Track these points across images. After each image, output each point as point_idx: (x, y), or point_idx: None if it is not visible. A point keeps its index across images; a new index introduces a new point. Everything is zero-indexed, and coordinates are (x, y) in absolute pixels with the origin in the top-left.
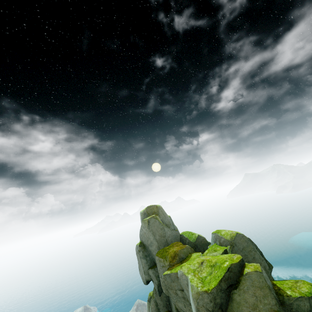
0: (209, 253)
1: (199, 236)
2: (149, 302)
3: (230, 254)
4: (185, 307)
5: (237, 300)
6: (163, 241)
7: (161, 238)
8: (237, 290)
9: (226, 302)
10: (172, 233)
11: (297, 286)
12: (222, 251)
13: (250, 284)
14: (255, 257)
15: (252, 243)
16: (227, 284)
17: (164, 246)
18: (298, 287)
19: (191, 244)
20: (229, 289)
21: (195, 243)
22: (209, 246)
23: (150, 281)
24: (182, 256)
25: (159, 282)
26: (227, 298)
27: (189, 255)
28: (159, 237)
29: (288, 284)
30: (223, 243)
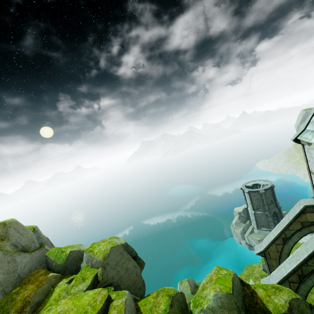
0: (75, 287)
1: (72, 252)
2: None
3: (96, 291)
4: None
5: None
6: (12, 279)
7: (8, 276)
8: None
9: None
10: (33, 257)
11: (157, 303)
12: (91, 280)
13: None
14: (128, 267)
15: (129, 248)
16: None
17: (13, 286)
18: (157, 306)
19: (59, 267)
20: None
21: (64, 265)
22: (82, 265)
23: None
24: (37, 301)
25: None
26: None
27: (51, 291)
28: (5, 275)
29: (150, 302)
30: (94, 265)
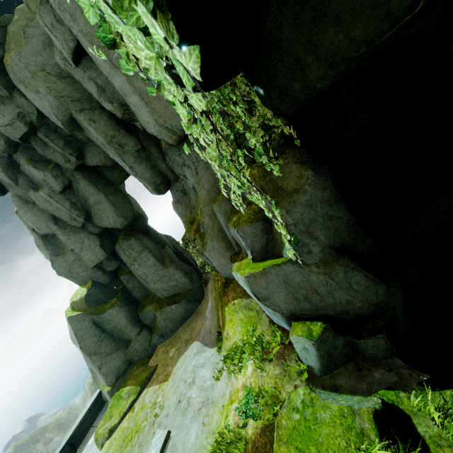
0: None
1: None
2: (19, 212)
3: None
4: (5, 116)
5: (13, 30)
6: None
7: None
8: (11, 25)
9: (3, 37)
10: None
11: None
12: None
13: (21, 14)
14: None
15: None
16: (1, 25)
17: None
18: None
19: None
20: (5, 29)
21: None
22: None
23: (1, 186)
24: None
25: (1, 165)
26: (3, 34)
27: None
28: None
29: None
30: None
